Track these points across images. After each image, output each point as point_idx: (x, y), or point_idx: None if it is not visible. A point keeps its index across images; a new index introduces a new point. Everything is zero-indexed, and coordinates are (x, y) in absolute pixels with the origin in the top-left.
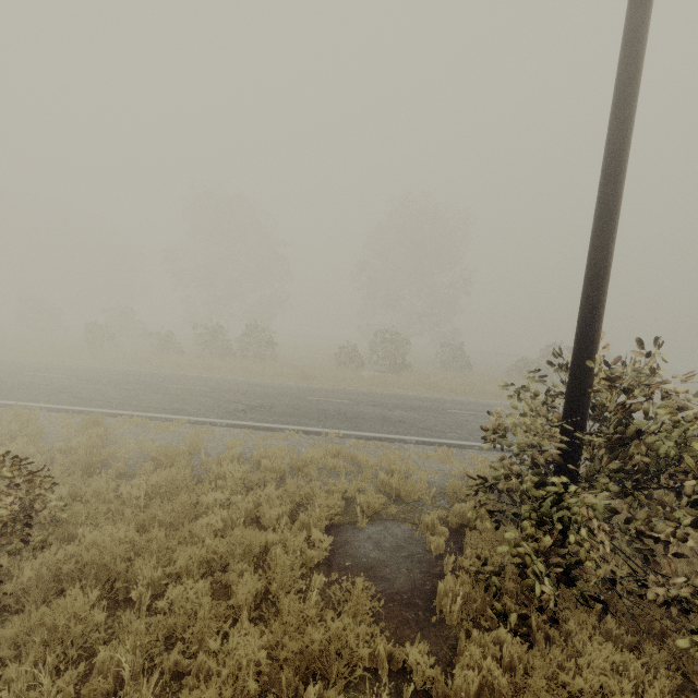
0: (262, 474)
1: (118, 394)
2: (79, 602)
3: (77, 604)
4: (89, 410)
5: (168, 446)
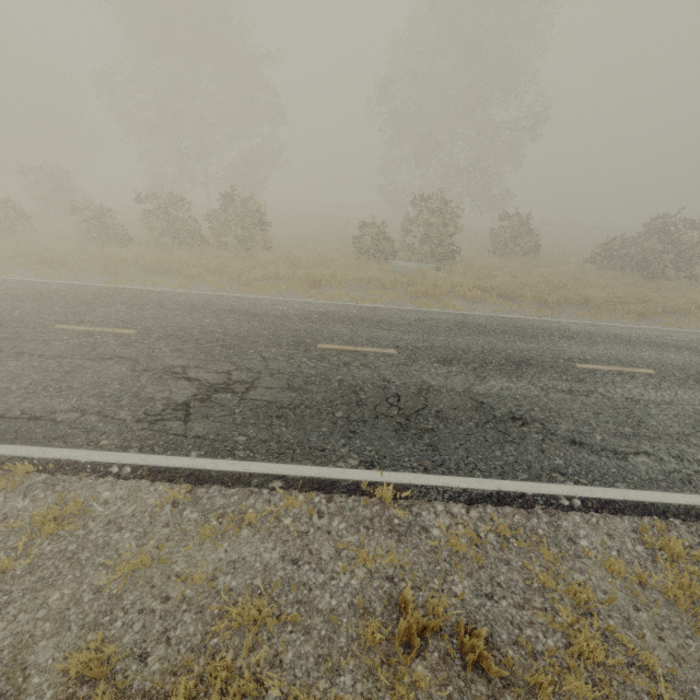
0: None
1: None
2: None
3: None
4: None
5: None
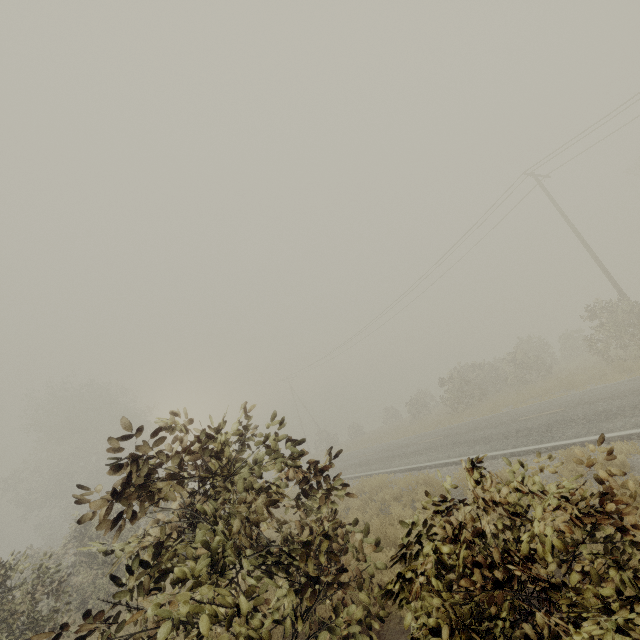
0: None
1: None
2: None
3: None
4: None
5: None
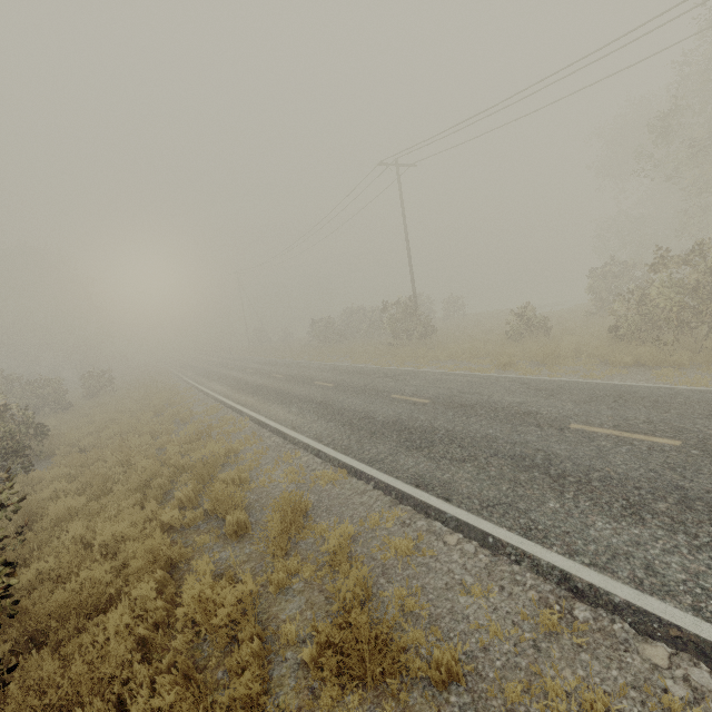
0: (447, 347)
1: (488, 387)
2: (500, 332)
3: (500, 333)
4: (512, 375)
5: (473, 345)
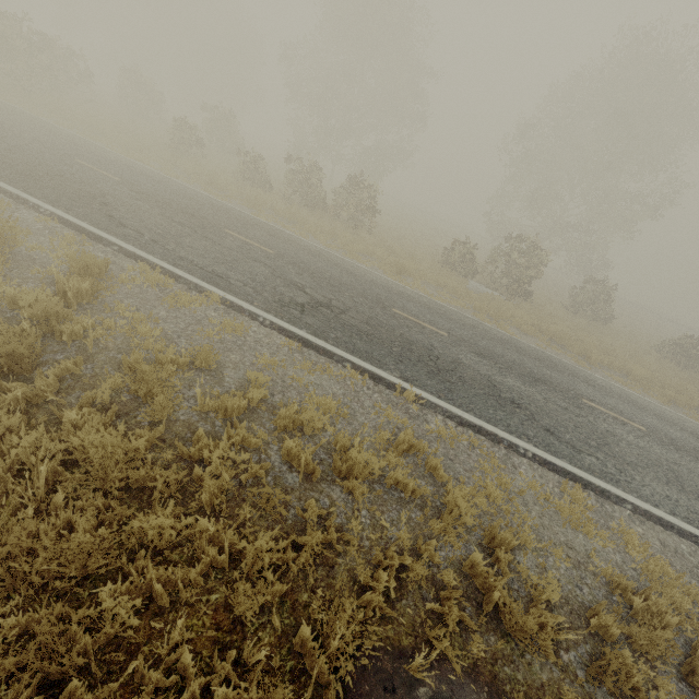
0: (267, 489)
1: (159, 225)
2: None
3: None
4: (109, 239)
5: (141, 364)
